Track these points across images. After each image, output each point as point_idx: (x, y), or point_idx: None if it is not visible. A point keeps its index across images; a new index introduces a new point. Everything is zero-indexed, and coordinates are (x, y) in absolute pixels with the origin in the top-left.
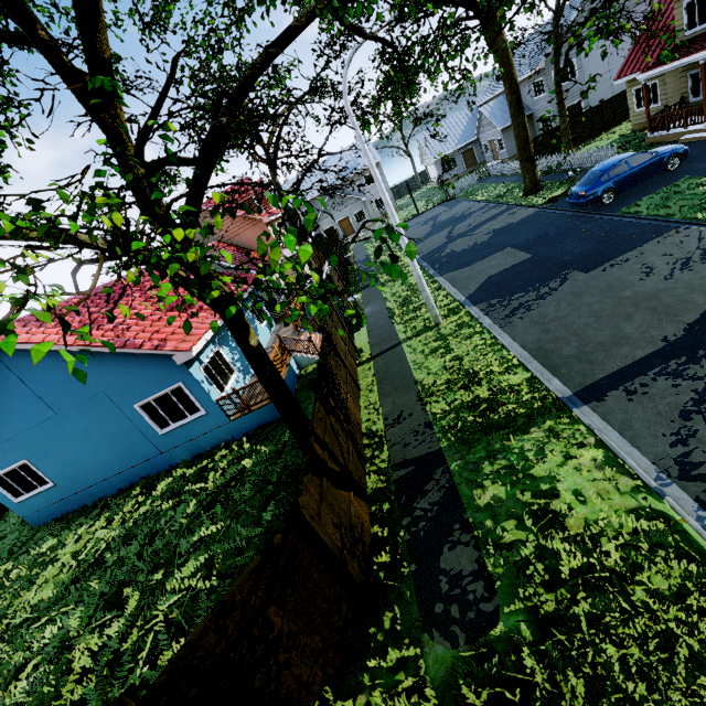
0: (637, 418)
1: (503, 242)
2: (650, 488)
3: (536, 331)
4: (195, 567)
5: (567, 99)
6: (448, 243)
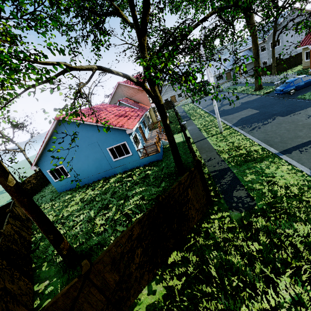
0: (303, 158)
1: (246, 106)
2: (308, 175)
3: (263, 134)
4: (137, 199)
5: (275, 54)
6: (221, 106)
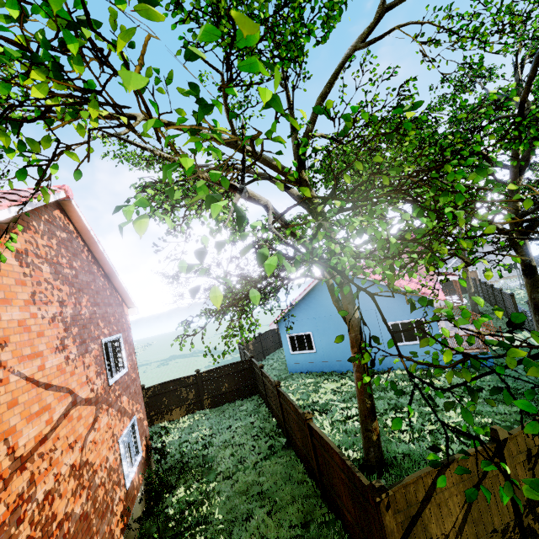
0: None
1: None
2: None
3: None
4: None
5: None
6: None
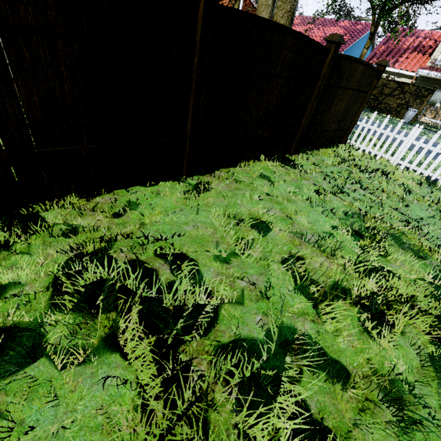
0: None
1: None
2: None
3: None
4: None
5: None
6: None
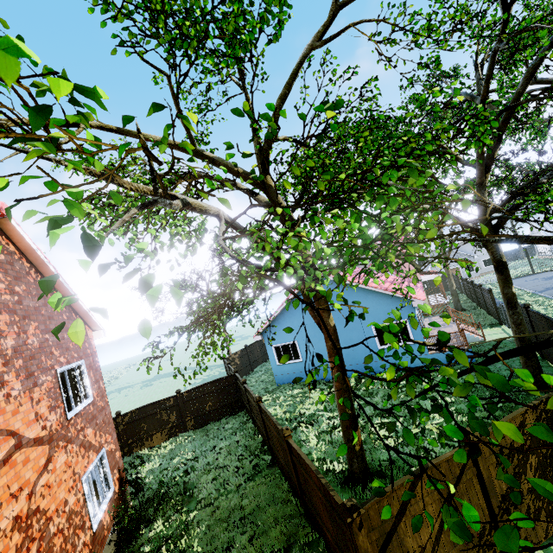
0: None
1: None
2: None
3: None
4: None
5: None
6: None
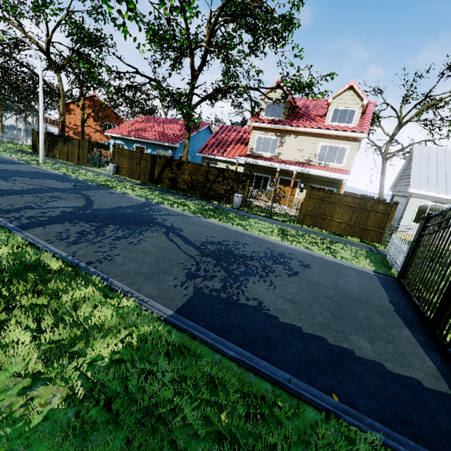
0: None
1: None
2: None
3: None
4: None
5: None
6: (76, 188)
